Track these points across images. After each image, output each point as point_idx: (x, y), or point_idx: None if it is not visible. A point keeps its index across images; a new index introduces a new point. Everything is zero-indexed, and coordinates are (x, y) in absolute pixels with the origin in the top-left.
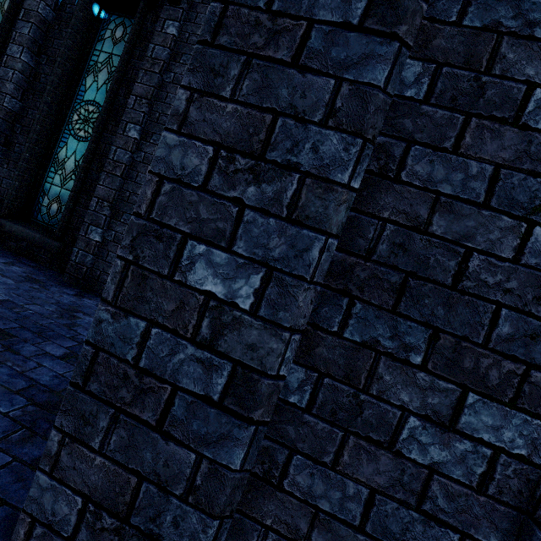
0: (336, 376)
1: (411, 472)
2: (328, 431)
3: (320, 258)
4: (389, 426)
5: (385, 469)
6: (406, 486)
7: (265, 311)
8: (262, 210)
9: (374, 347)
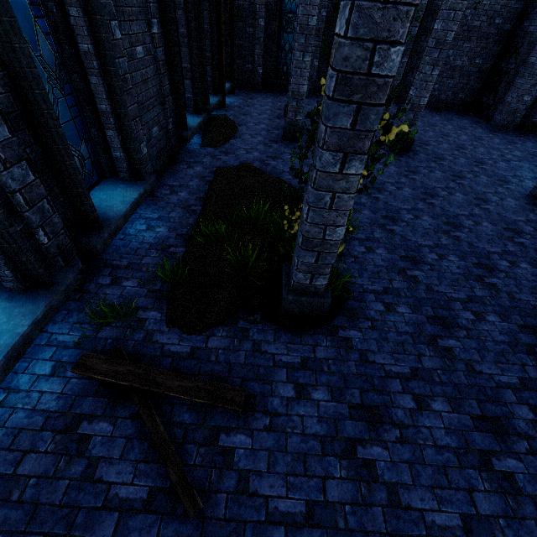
0: (531, 104)
1: (536, 111)
2: (528, 110)
3: (536, 94)
4: (535, 107)
5: (533, 112)
6: (535, 113)
7: (530, 100)
8: (533, 91)
9: (536, 100)
